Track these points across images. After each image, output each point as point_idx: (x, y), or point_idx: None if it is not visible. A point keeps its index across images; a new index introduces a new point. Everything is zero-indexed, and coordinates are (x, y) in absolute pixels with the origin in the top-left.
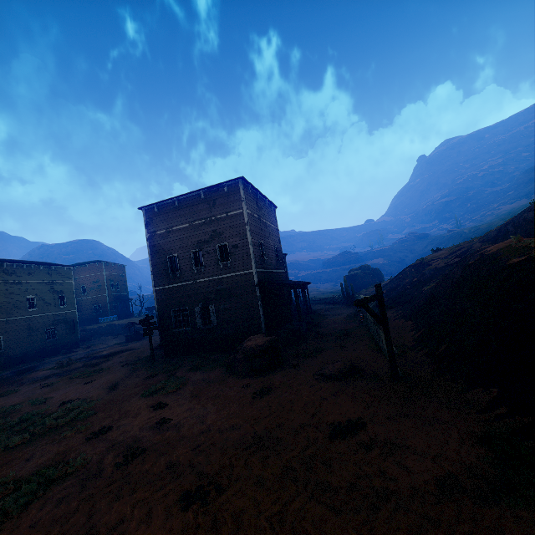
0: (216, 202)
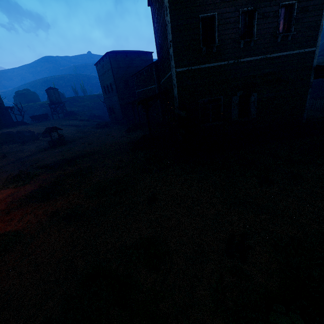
0: None
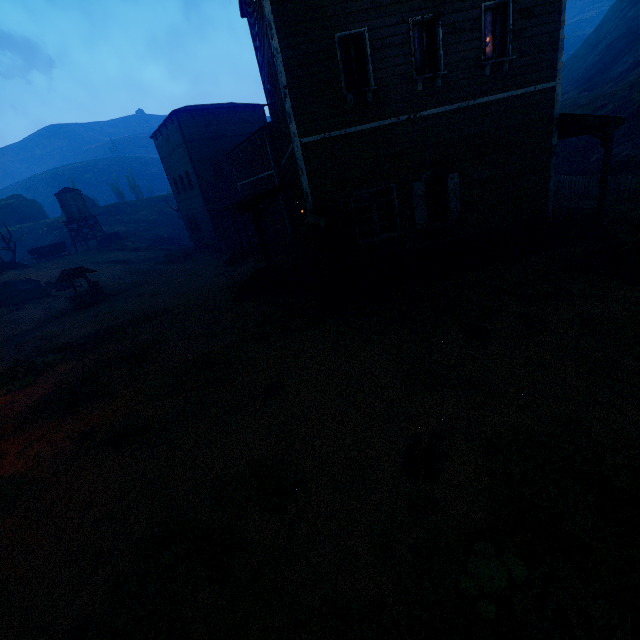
0: None
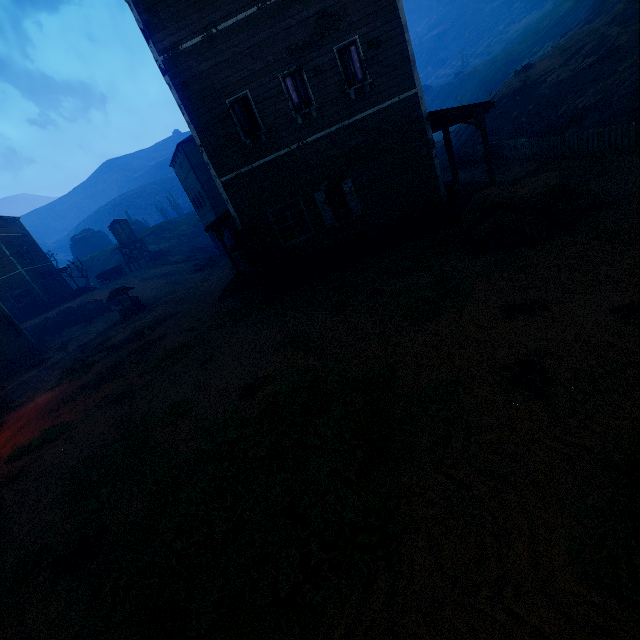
0: None
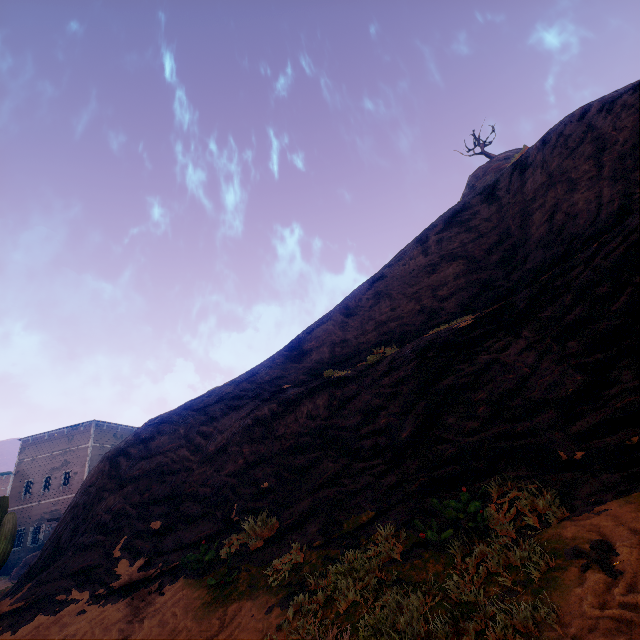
0: (74, 437)
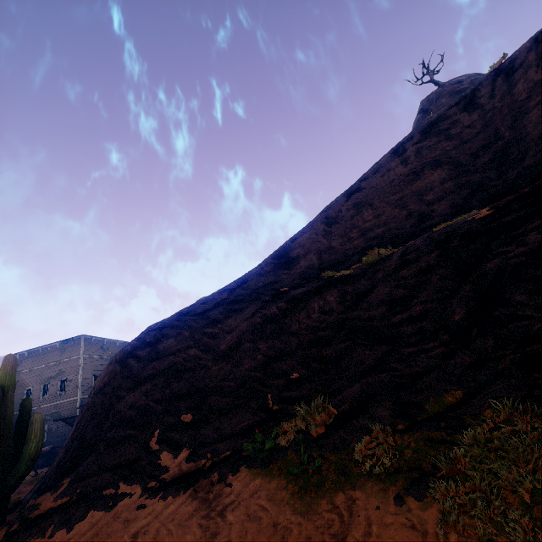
0: (66, 350)
